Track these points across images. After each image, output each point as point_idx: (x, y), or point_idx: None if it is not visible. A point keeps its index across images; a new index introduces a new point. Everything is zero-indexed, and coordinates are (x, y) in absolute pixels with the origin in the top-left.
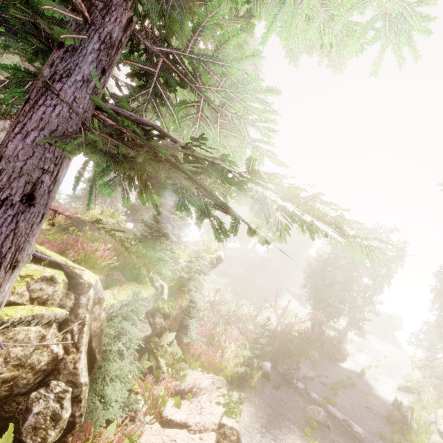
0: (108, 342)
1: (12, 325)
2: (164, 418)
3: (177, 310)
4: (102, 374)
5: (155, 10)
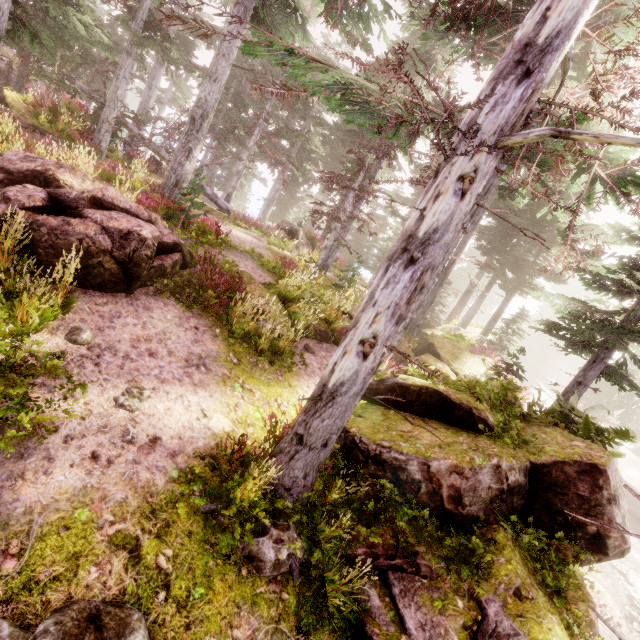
0: None
1: None
2: None
3: None
4: None
5: None
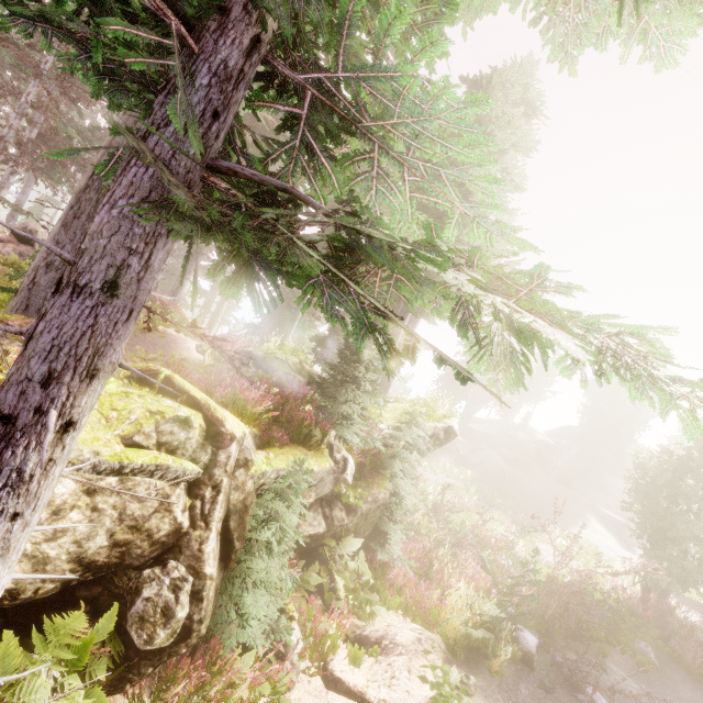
0: (253, 527)
1: (132, 473)
2: (327, 672)
3: (369, 503)
4: (242, 573)
5: (285, 15)
